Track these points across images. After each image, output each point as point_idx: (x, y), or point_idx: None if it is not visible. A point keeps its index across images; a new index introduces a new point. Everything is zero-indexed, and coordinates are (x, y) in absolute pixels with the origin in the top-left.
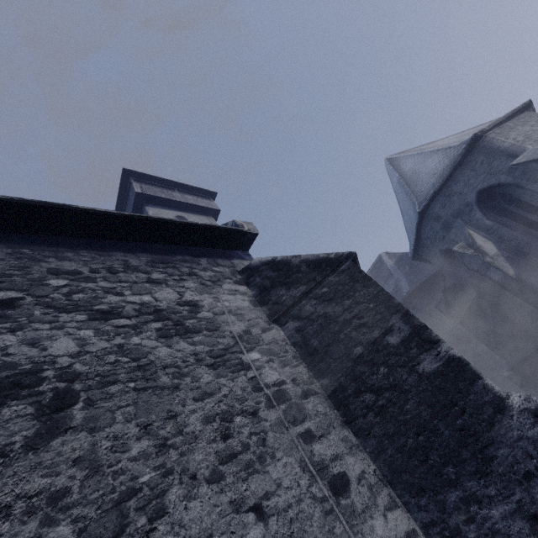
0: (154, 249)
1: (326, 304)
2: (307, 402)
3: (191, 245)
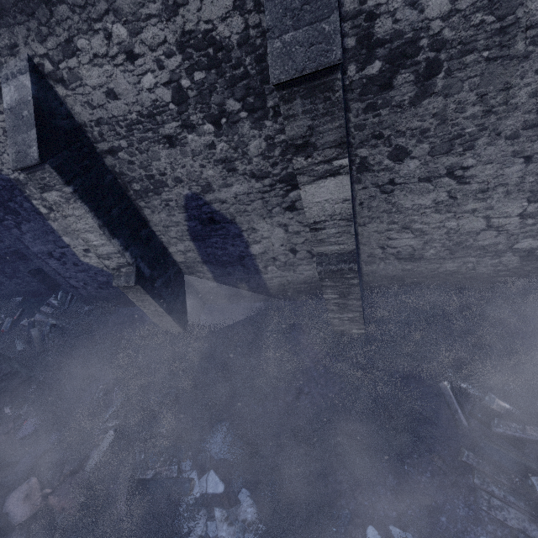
0: None
1: None
2: None
3: None
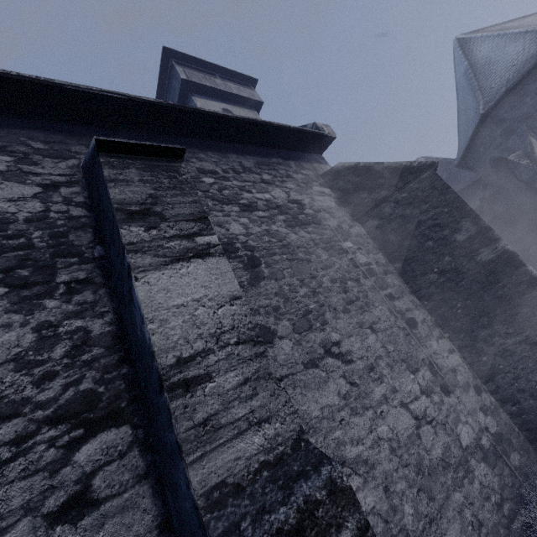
0: (254, 151)
1: (405, 207)
2: (387, 277)
3: (279, 147)
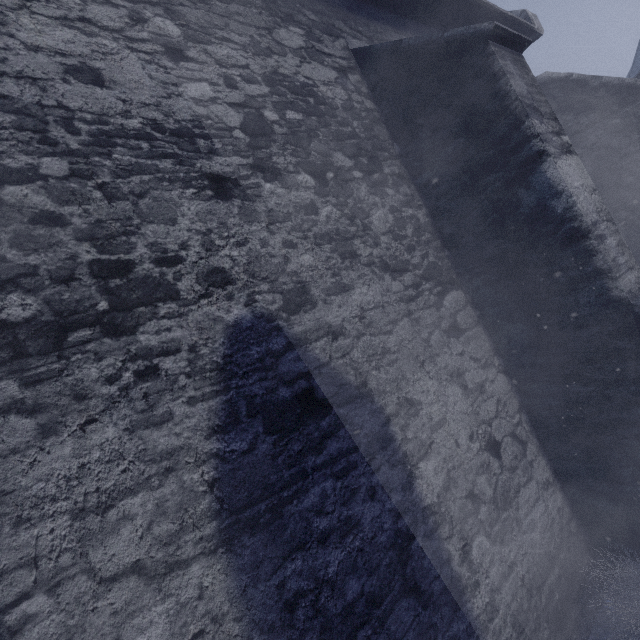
0: None
1: (613, 136)
2: None
3: None
